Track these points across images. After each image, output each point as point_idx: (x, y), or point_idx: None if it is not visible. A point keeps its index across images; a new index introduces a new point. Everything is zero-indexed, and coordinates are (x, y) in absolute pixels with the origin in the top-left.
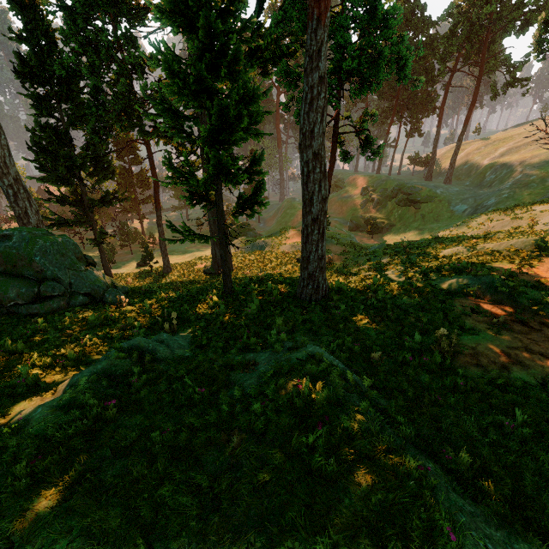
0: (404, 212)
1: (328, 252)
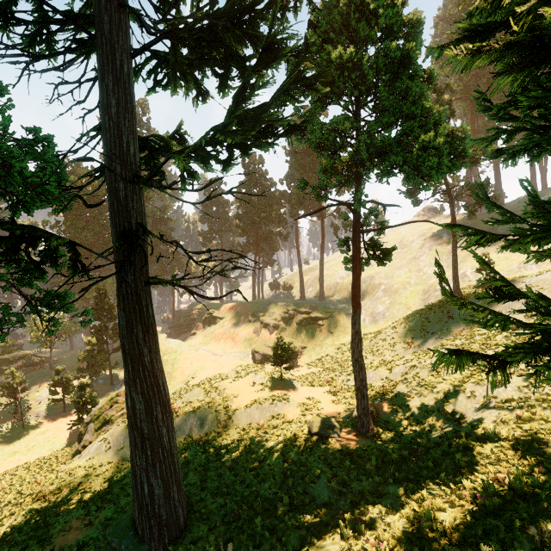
0: (310, 331)
1: (319, 401)
